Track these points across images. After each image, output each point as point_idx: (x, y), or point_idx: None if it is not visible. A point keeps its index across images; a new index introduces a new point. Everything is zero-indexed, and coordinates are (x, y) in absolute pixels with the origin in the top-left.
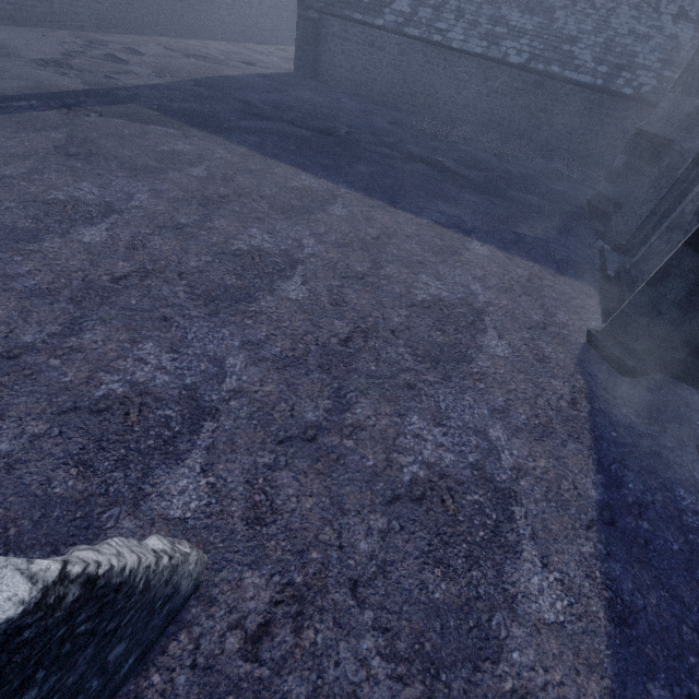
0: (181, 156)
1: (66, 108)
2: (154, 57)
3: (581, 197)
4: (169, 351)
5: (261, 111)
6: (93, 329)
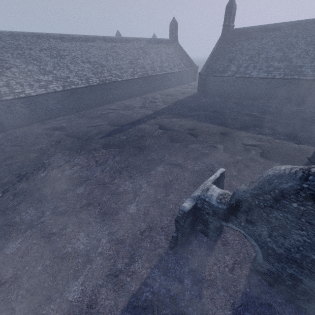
0: (183, 125)
1: (153, 118)
2: (160, 99)
3: (314, 118)
4: (203, 163)
5: (194, 109)
6: (188, 160)
